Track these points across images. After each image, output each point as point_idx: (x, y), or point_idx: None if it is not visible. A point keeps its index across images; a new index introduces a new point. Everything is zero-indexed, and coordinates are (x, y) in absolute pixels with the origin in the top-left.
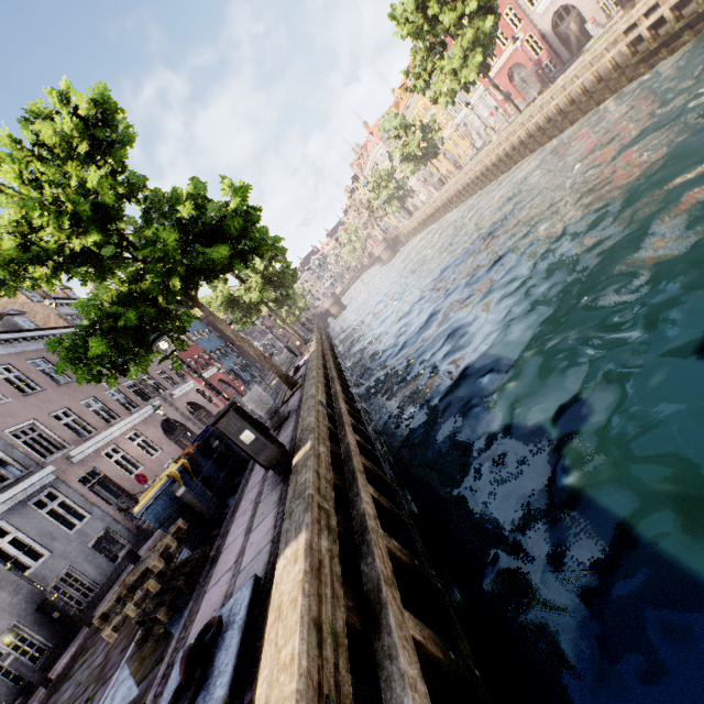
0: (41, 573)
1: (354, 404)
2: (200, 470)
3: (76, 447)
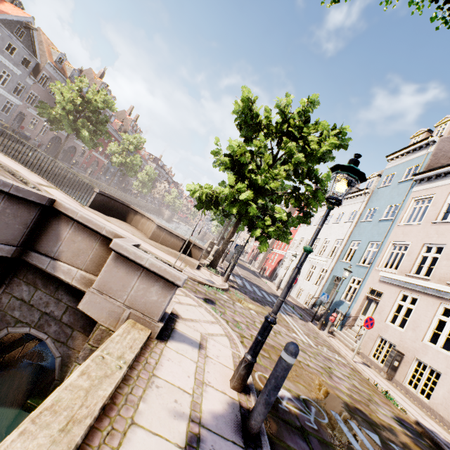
0: None
1: (46, 173)
2: None
3: (34, 109)
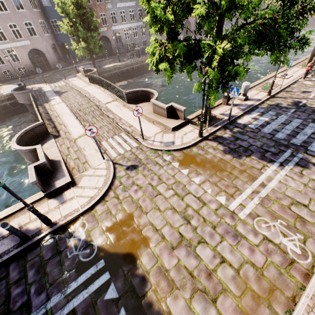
0: (135, 39)
1: None
2: (143, 50)
3: None
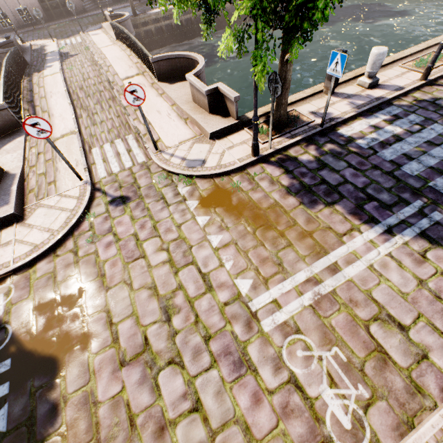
0: None
1: None
2: None
3: None
